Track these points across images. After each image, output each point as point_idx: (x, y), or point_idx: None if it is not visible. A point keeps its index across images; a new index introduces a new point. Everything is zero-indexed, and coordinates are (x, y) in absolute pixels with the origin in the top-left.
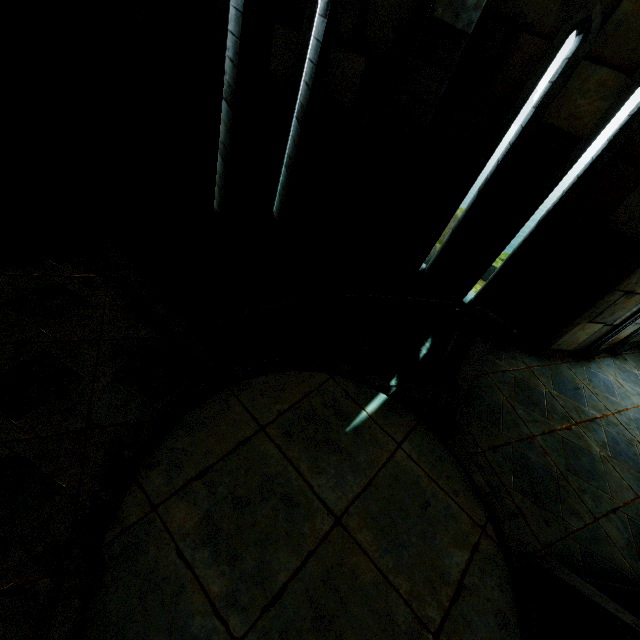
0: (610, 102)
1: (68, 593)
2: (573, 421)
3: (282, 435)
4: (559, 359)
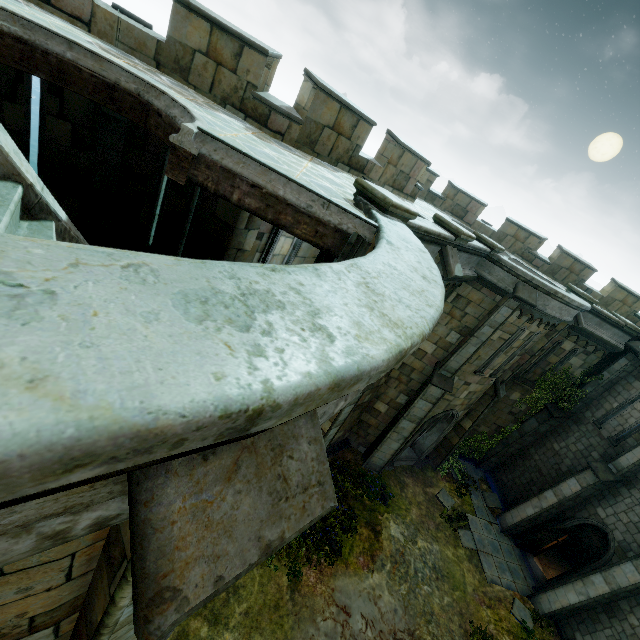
0: None
1: None
2: None
3: None
4: None
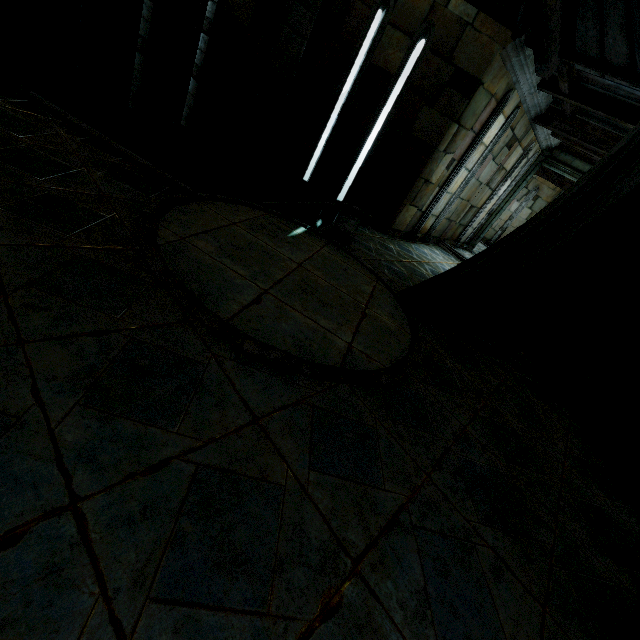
0: (404, 54)
1: (150, 255)
2: (410, 260)
3: (248, 229)
4: (398, 239)
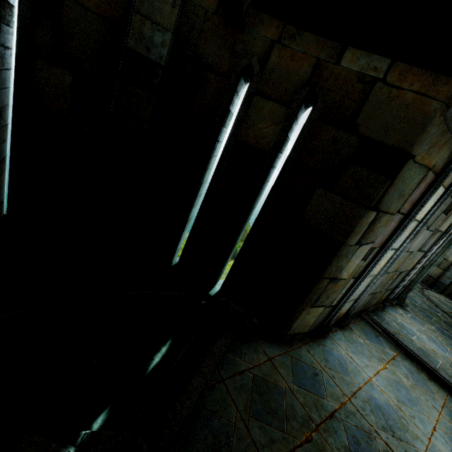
0: (281, 126)
1: None
2: (313, 425)
3: None
4: (299, 341)
